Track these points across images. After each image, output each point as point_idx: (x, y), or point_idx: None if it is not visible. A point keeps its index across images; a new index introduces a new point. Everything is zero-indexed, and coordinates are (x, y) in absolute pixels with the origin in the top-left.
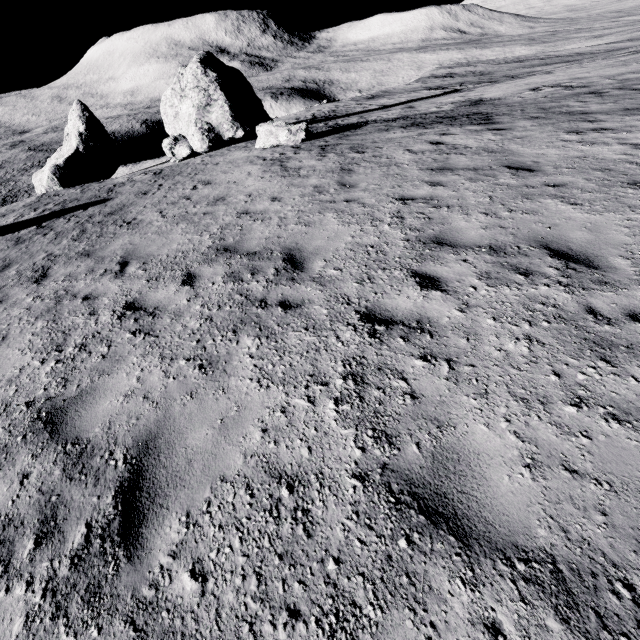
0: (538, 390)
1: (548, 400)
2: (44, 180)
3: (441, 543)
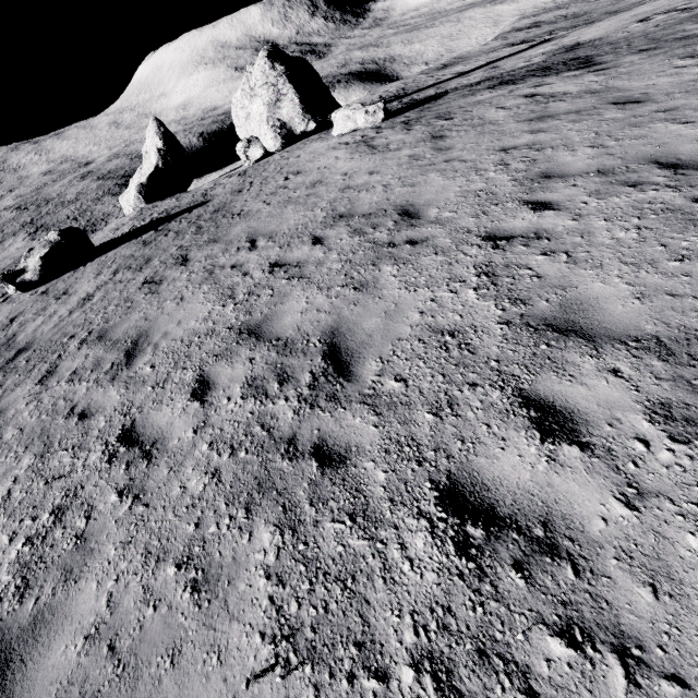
0: (646, 257)
1: (655, 261)
2: (131, 200)
3: (572, 342)
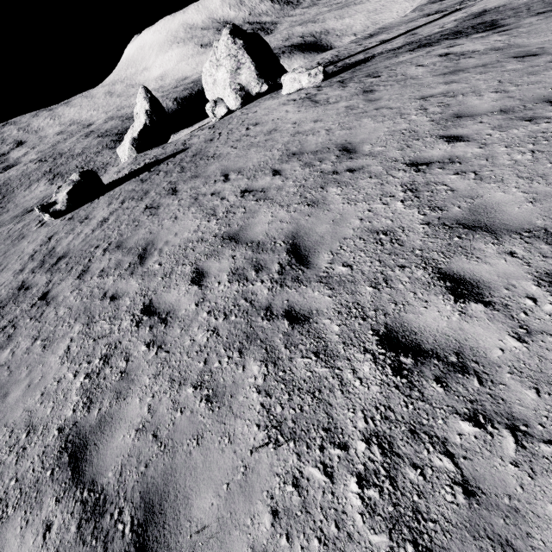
0: (538, 172)
1: (545, 175)
2: (126, 151)
3: (478, 235)
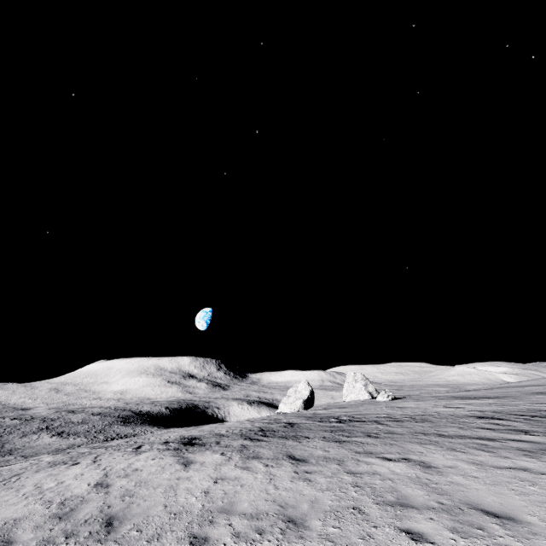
0: None
1: None
2: (298, 405)
3: None
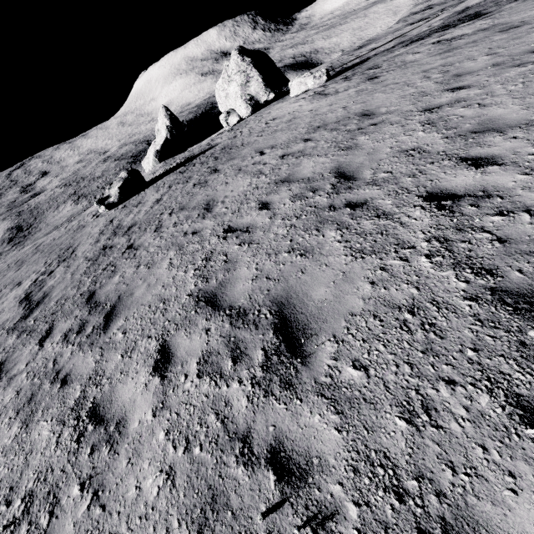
0: (529, 93)
1: None
2: (150, 162)
3: (487, 134)
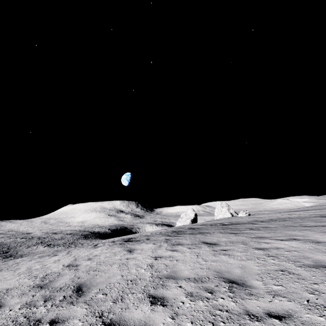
0: None
1: None
2: (188, 222)
3: None
